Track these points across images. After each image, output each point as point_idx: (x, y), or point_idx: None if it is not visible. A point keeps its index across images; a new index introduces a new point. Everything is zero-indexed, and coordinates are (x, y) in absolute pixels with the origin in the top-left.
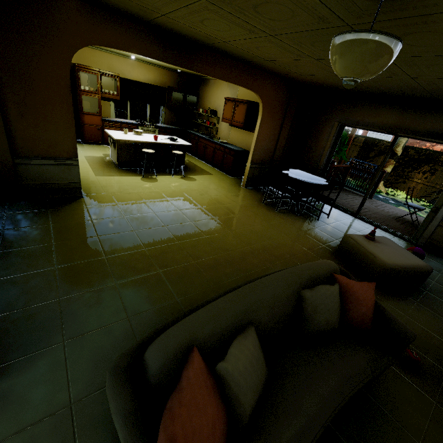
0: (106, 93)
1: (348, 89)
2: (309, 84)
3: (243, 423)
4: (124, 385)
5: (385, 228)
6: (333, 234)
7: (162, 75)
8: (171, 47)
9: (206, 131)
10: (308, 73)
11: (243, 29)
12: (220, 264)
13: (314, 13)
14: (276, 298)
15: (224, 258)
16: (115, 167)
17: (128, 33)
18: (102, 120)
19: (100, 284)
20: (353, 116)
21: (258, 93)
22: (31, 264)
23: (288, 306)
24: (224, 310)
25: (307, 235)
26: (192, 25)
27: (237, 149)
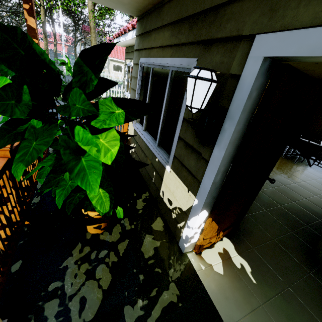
0: None
1: None
2: None
3: None
4: None
5: None
6: None
7: None
8: None
9: None
10: None
11: None
12: (287, 191)
13: None
14: None
15: (287, 188)
16: None
17: None
18: None
19: None
20: None
21: None
22: None
23: None
24: None
25: None
26: None
27: None
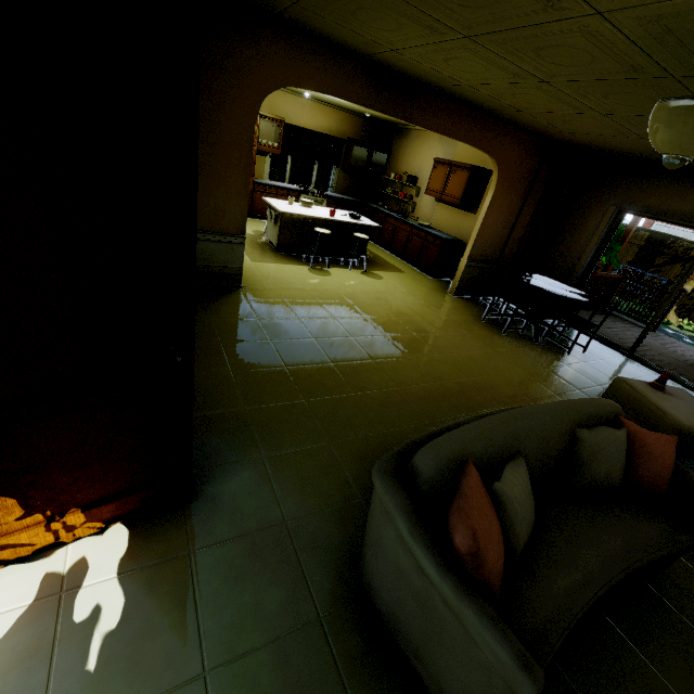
0: (264, 144)
1: (640, 157)
2: (575, 145)
3: (516, 556)
4: (397, 485)
5: (678, 378)
6: (594, 377)
7: (341, 121)
8: (385, 89)
9: (396, 206)
10: (581, 130)
11: (505, 72)
12: (432, 395)
13: (625, 61)
14: (547, 431)
15: (437, 389)
16: (273, 250)
17: (334, 71)
18: (253, 182)
19: (287, 399)
20: (642, 199)
21: (494, 156)
22: (204, 364)
23: (559, 445)
24: (493, 431)
25: (553, 374)
26: (429, 64)
27: (446, 237)
